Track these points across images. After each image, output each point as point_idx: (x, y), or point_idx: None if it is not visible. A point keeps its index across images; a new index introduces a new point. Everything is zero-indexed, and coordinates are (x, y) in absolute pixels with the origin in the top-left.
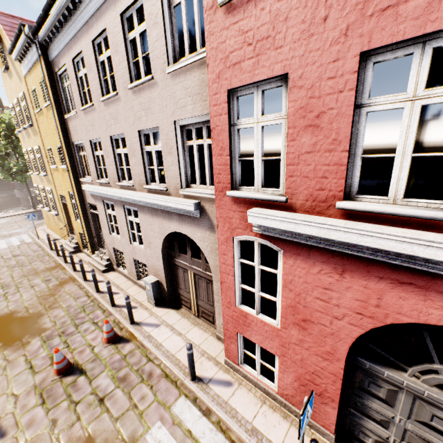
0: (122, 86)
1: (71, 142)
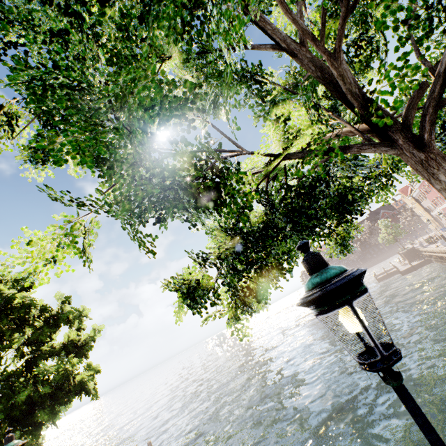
0: (425, 199)
1: (424, 207)
